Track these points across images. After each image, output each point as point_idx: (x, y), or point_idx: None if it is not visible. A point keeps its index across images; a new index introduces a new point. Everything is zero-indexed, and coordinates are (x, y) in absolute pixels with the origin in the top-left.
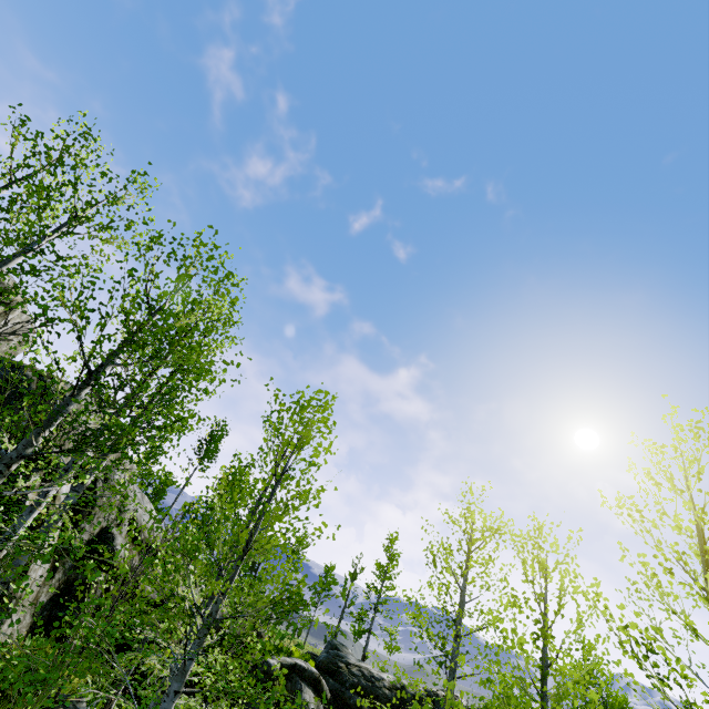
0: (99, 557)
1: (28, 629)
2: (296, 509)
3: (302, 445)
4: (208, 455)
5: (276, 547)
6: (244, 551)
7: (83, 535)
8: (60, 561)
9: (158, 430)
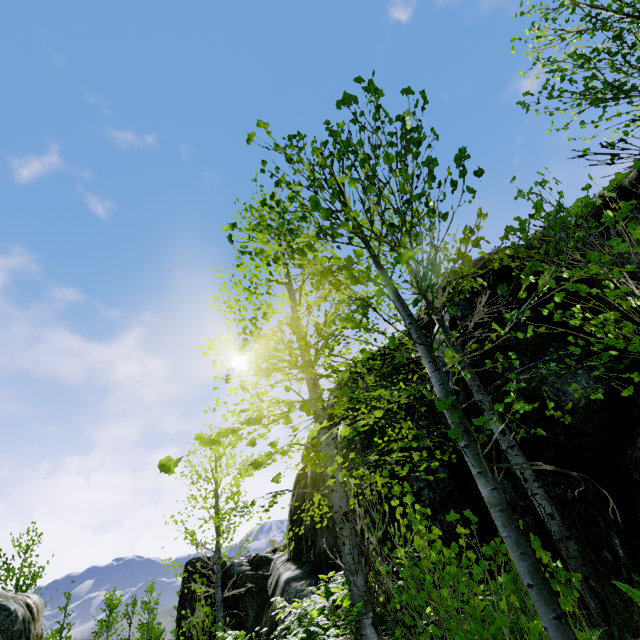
0: None
1: None
2: None
3: None
4: None
5: None
6: None
7: None
8: None
9: None
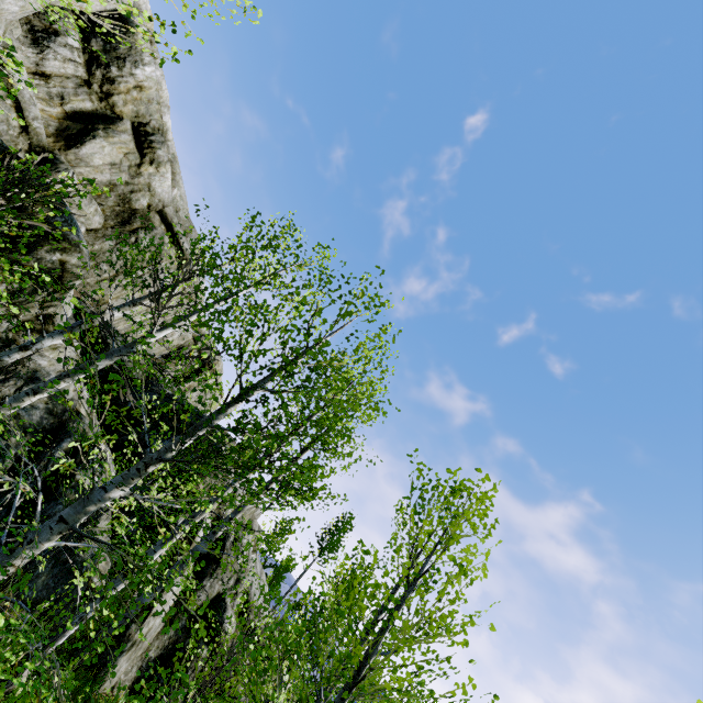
0: (208, 626)
1: (130, 684)
2: (434, 636)
3: (449, 542)
4: (329, 548)
5: (391, 694)
6: (353, 678)
7: (202, 594)
8: (176, 615)
9: (287, 458)
